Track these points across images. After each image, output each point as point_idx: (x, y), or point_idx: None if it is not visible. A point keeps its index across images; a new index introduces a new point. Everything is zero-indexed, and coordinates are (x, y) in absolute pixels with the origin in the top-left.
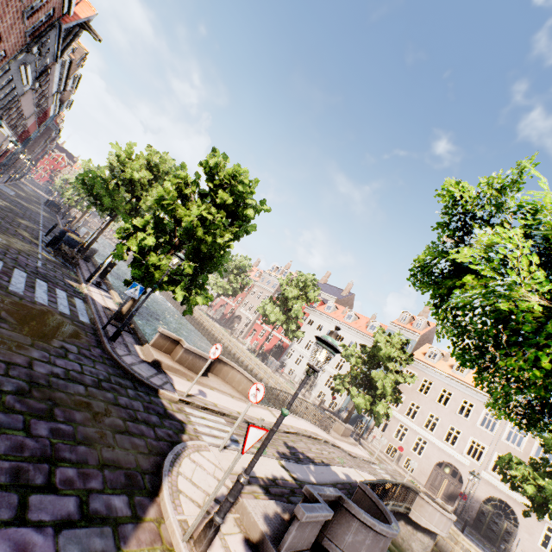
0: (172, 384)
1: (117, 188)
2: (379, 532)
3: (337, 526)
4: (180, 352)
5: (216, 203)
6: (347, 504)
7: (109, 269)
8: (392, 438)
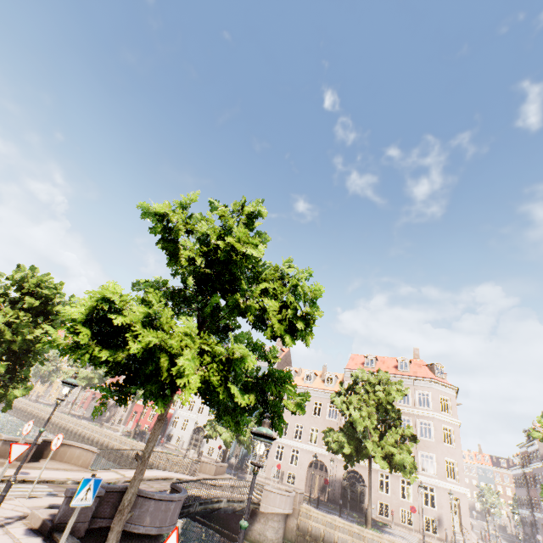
0: None
1: None
2: (159, 498)
3: None
4: None
5: (26, 308)
6: None
7: None
8: (274, 461)
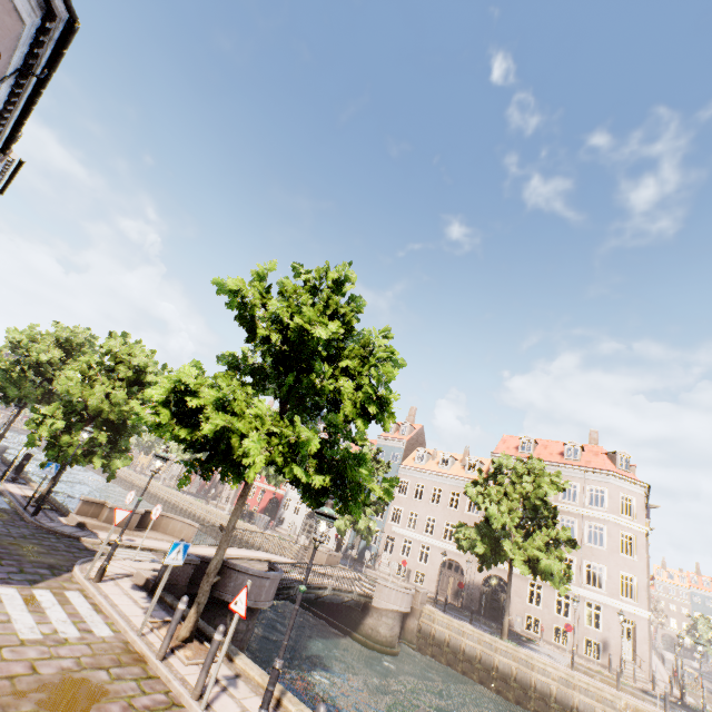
0: (97, 535)
1: (23, 374)
2: (253, 574)
3: (223, 580)
4: (106, 512)
5: (121, 377)
6: (228, 563)
7: (26, 462)
8: (400, 557)
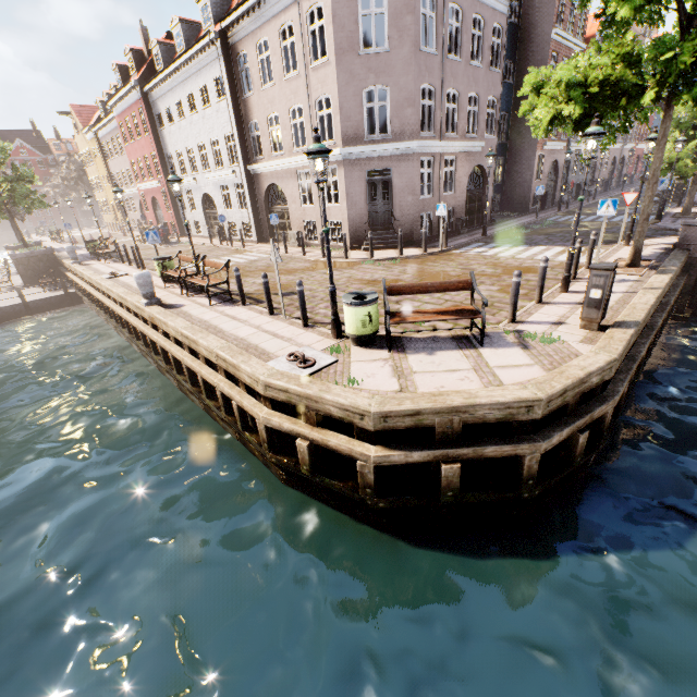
0: None
1: None
2: None
3: None
4: None
5: None
6: None
7: None
8: None
